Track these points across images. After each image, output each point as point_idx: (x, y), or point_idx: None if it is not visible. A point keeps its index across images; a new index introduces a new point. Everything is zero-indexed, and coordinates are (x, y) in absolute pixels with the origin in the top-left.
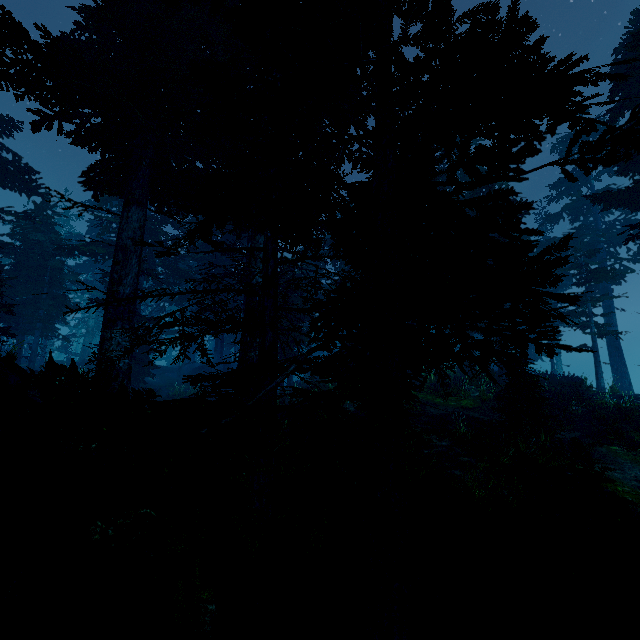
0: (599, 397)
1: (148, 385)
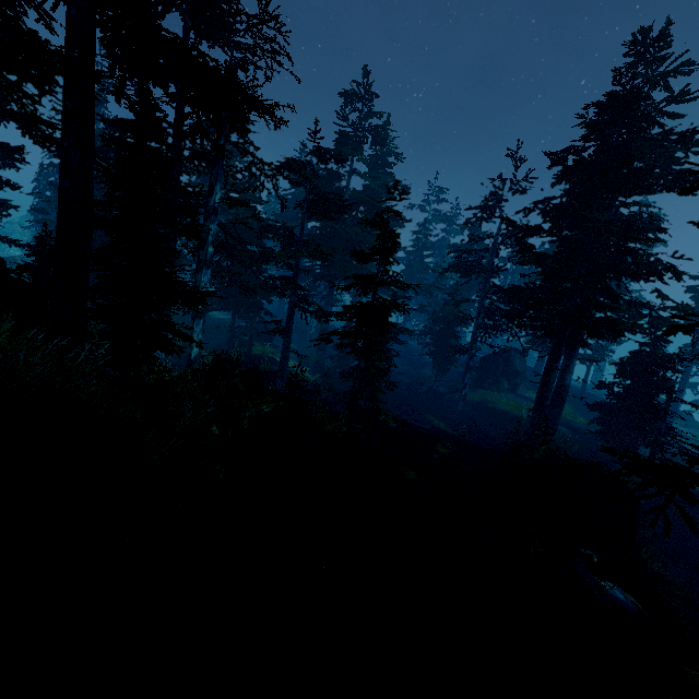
0: None
1: (307, 357)
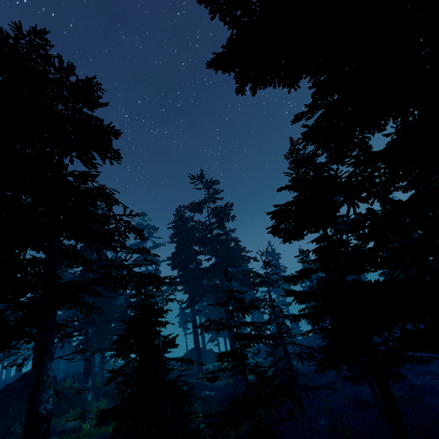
0: None
1: None
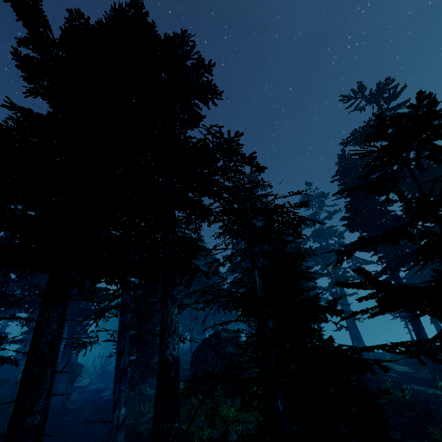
0: (383, 384)
1: None
